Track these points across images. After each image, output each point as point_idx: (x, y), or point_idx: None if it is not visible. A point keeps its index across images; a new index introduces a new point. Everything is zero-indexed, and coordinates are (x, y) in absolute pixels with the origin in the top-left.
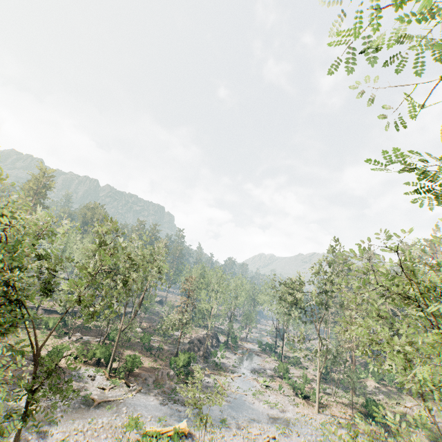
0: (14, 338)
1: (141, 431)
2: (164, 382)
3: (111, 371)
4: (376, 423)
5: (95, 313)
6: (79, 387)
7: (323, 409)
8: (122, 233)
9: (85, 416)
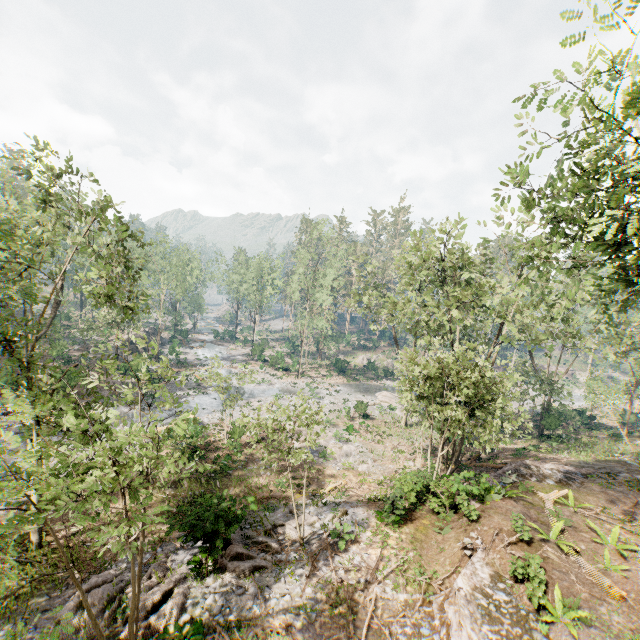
0: None
1: None
2: None
3: None
4: (341, 375)
5: (134, 308)
6: None
7: (302, 376)
8: (93, 180)
9: None
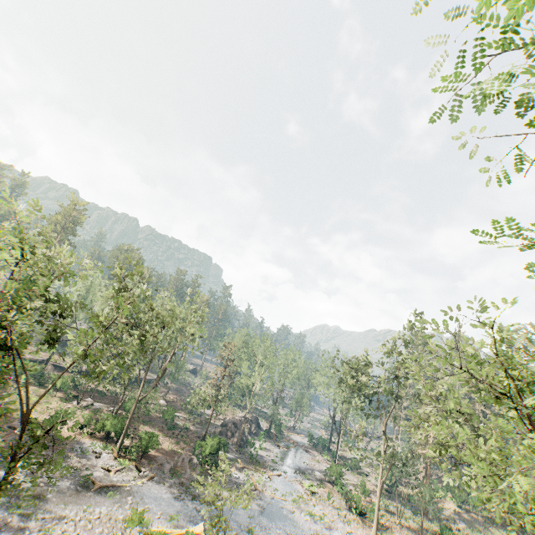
0: (13, 396)
1: (146, 530)
2: (184, 472)
3: (121, 449)
4: None
5: (101, 371)
6: (79, 464)
7: (383, 532)
8: (148, 279)
9: (80, 501)
